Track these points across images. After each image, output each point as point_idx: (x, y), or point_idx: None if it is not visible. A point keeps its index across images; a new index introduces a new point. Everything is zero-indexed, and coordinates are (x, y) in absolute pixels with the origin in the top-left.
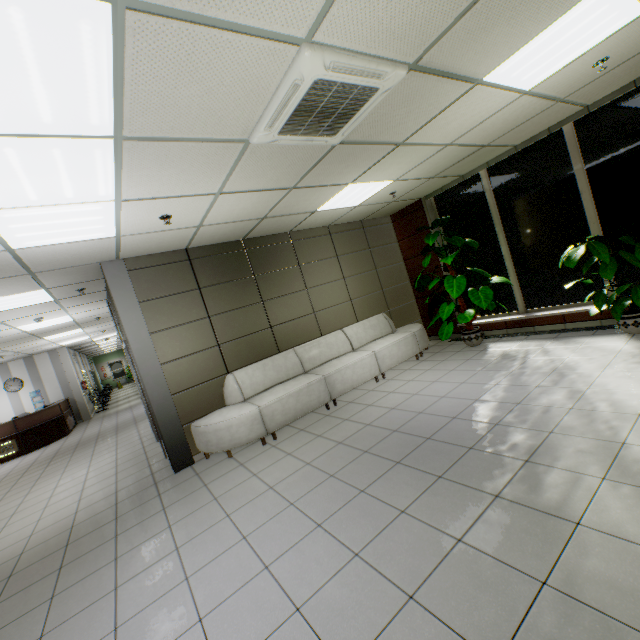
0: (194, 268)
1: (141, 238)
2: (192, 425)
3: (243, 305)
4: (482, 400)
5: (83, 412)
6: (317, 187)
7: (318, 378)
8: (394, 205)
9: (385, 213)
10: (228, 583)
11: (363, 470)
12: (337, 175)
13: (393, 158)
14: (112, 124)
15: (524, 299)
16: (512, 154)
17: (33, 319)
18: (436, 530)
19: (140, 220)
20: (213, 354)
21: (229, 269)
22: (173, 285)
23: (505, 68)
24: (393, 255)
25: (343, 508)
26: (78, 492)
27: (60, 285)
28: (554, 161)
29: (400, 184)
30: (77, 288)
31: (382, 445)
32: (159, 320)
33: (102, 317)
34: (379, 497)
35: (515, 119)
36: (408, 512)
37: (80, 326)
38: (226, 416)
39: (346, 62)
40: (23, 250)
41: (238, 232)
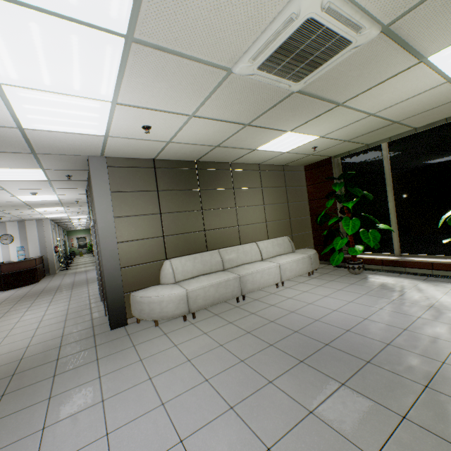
0: (157, 175)
1: (123, 142)
2: (131, 294)
3: (187, 210)
4: (371, 320)
5: (51, 268)
6: (265, 128)
7: (235, 276)
8: (310, 158)
9: (302, 163)
10: (144, 450)
11: (270, 362)
12: (283, 121)
13: (329, 116)
14: (127, 21)
15: (400, 245)
16: (411, 134)
17: (29, 192)
18: (347, 441)
19: (126, 125)
20: (158, 242)
21: (182, 181)
22: (139, 184)
23: (449, 51)
24: (301, 195)
25: (253, 395)
26: (33, 329)
27: (54, 168)
28: (445, 144)
29: (323, 141)
30: (66, 174)
31: (286, 342)
32: (123, 208)
33: (80, 201)
34: (287, 392)
35: (429, 103)
36: (316, 414)
37: (62, 205)
38: (160, 292)
39: (339, 6)
40: (31, 131)
41: (195, 154)
